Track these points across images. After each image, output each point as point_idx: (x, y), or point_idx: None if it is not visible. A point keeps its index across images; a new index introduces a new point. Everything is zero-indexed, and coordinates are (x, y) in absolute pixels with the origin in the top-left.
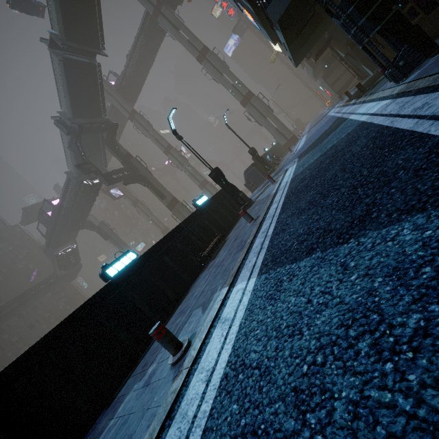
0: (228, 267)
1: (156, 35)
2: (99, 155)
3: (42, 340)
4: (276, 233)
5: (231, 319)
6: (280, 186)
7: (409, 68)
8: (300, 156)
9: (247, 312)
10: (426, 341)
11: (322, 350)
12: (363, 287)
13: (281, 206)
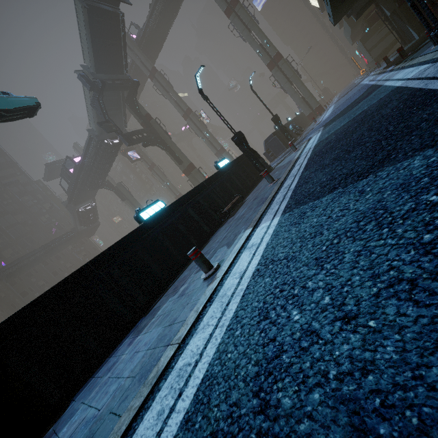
0: (249, 217)
1: None
2: (119, 114)
3: (93, 260)
4: (299, 186)
5: (258, 244)
6: (303, 152)
7: None
8: (326, 125)
9: (273, 236)
10: (413, 213)
11: (338, 237)
12: (374, 199)
13: (304, 166)
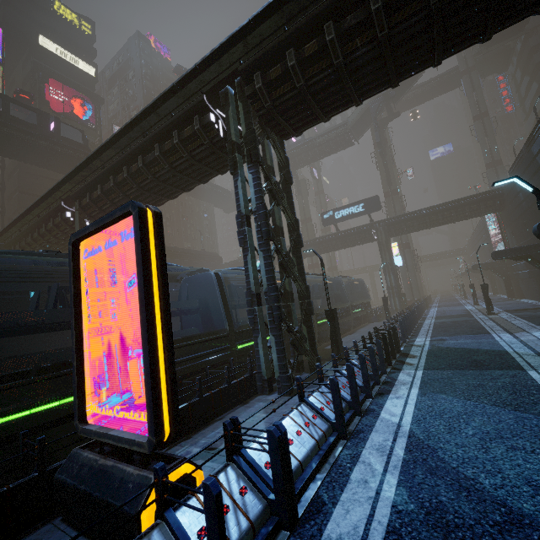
0: None
1: (444, 87)
2: (367, 126)
3: None
4: None
5: None
6: None
7: None
8: None
9: None
10: None
11: None
12: None
13: None
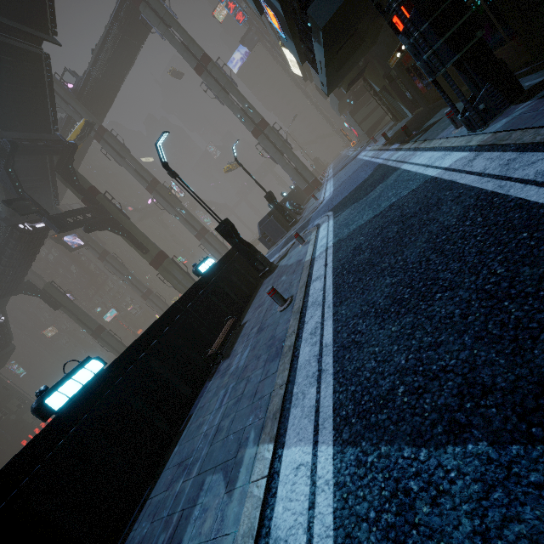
0: (259, 390)
1: (137, 29)
2: (45, 187)
3: None
4: (343, 346)
5: None
6: (317, 250)
7: (490, 114)
8: (336, 210)
9: None
10: None
11: None
12: None
13: (332, 289)
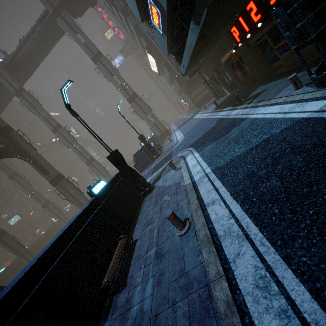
0: None
1: (54, 32)
2: None
3: None
4: None
5: None
6: (193, 175)
7: None
8: (196, 146)
9: None
10: None
11: None
12: None
13: (249, 218)
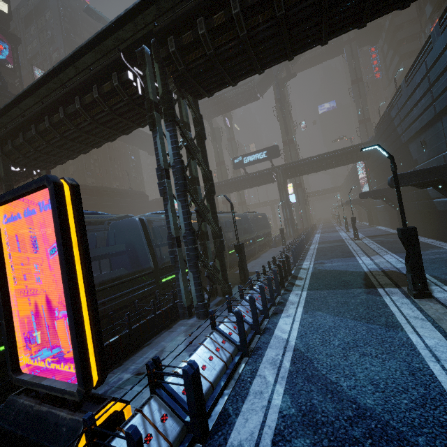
0: None
1: (331, 53)
2: (270, 83)
3: None
4: None
5: None
6: None
7: None
8: None
9: None
10: None
11: None
12: None
13: None
